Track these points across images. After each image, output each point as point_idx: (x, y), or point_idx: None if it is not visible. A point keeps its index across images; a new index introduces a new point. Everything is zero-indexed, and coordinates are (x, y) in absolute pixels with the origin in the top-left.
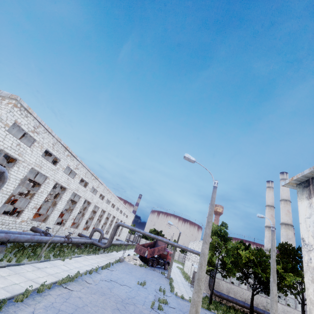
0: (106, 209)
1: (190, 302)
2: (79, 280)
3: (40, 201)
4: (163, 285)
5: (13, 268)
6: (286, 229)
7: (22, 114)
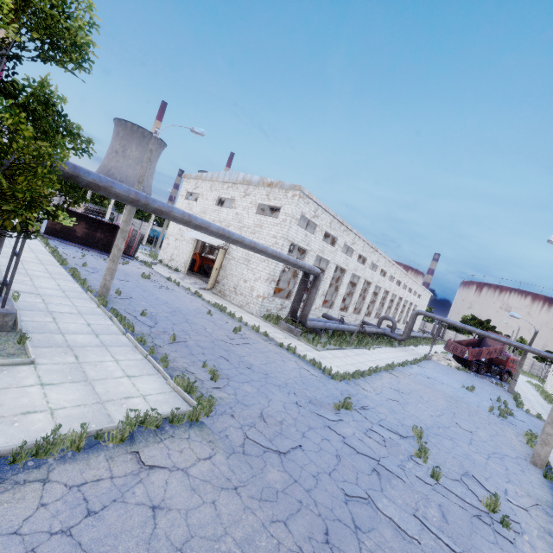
0: (390, 289)
1: None
2: (396, 370)
3: (326, 287)
4: (502, 397)
5: (341, 351)
6: None
7: (305, 202)
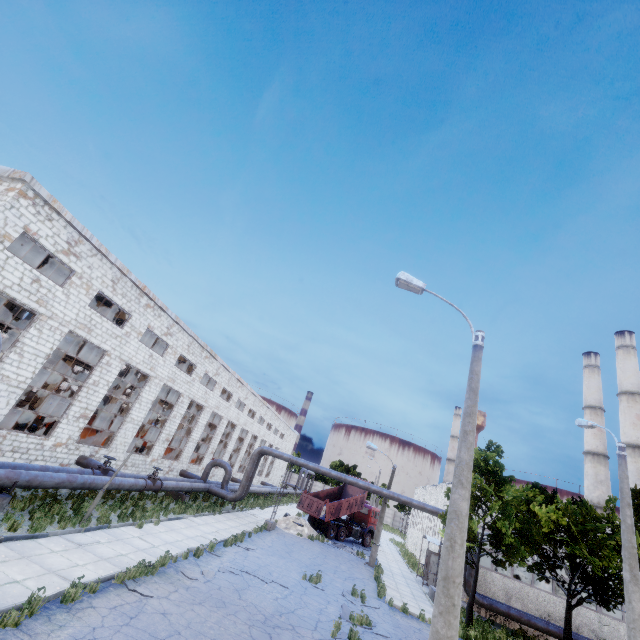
0: (238, 421)
1: (423, 621)
2: (168, 572)
3: (94, 402)
4: (361, 581)
5: (18, 544)
6: (636, 458)
7: (40, 213)
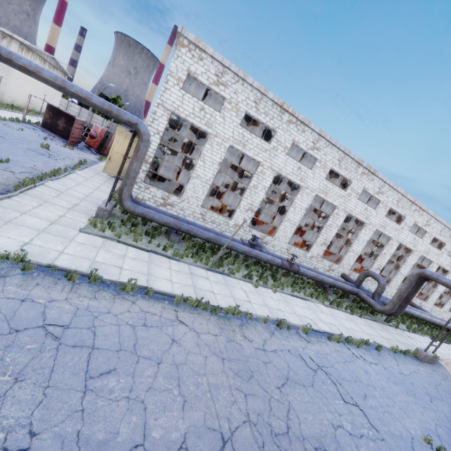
0: (414, 247)
1: None
2: (232, 321)
3: (256, 201)
4: None
5: (157, 257)
6: None
7: (194, 56)
